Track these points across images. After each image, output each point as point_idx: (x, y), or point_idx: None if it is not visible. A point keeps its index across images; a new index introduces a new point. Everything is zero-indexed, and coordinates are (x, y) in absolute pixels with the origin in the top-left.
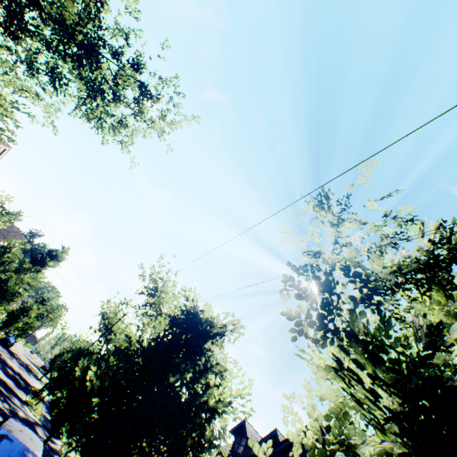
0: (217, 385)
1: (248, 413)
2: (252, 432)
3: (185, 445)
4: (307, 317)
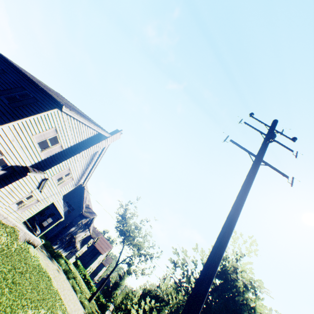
0: None
1: None
2: None
3: None
4: None
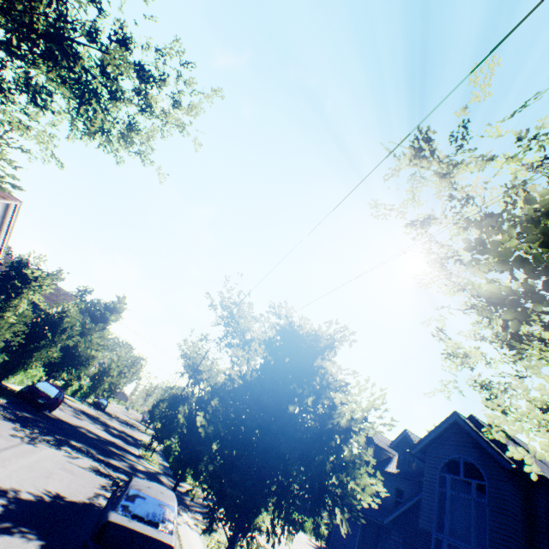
0: (340, 402)
1: (388, 425)
2: (379, 437)
3: (324, 470)
4: (532, 291)
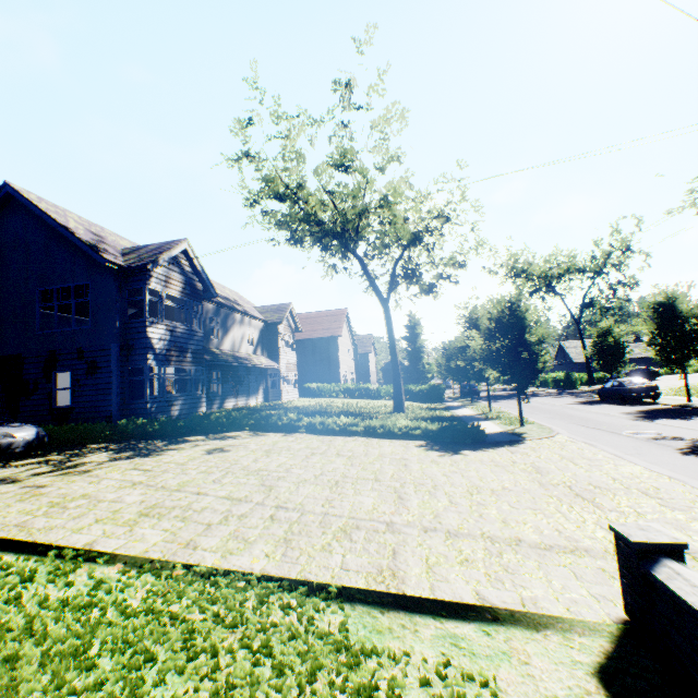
0: None
1: None
2: None
3: None
4: None
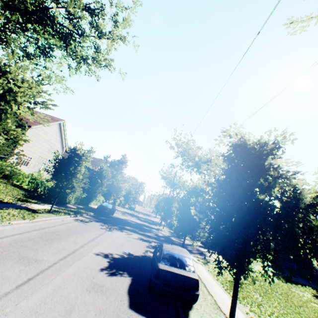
0: (293, 186)
1: None
2: None
3: (294, 233)
4: None
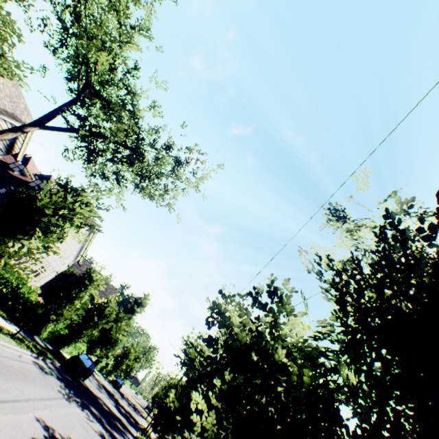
0: None
1: None
2: None
3: None
4: None
